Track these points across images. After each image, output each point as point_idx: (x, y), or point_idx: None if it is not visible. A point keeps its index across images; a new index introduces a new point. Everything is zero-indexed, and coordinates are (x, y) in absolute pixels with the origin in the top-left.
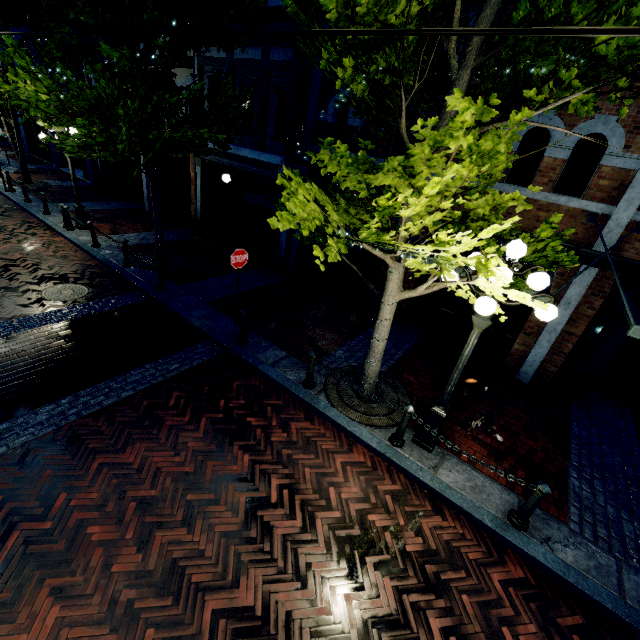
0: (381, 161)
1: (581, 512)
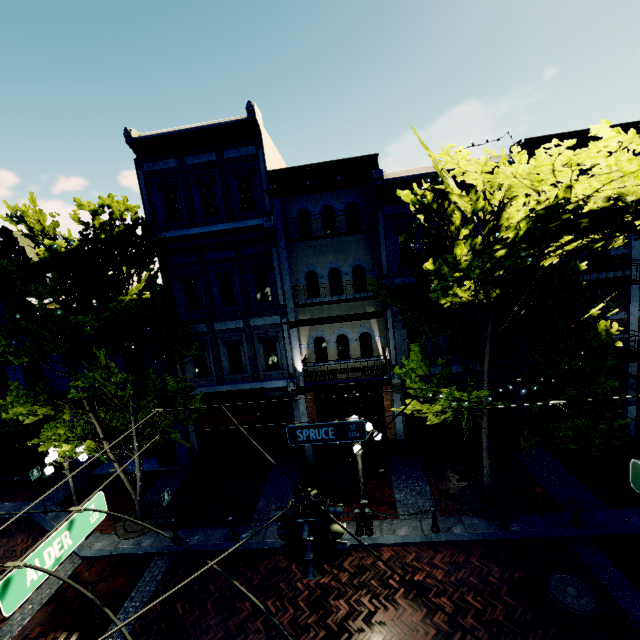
0: None
1: None
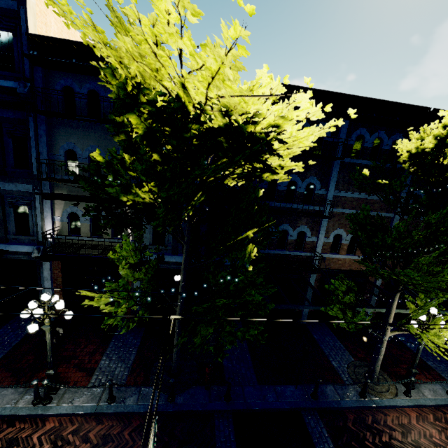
0: (293, 253)
1: (443, 374)
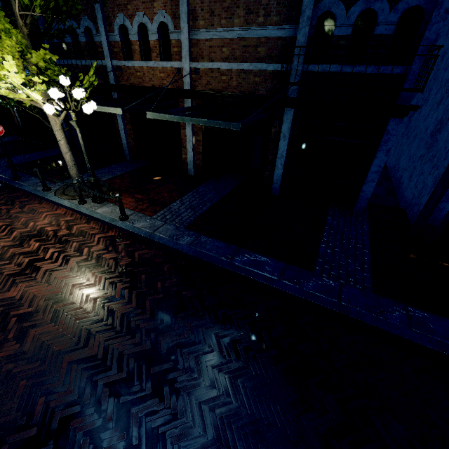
0: (88, 62)
1: (165, 212)
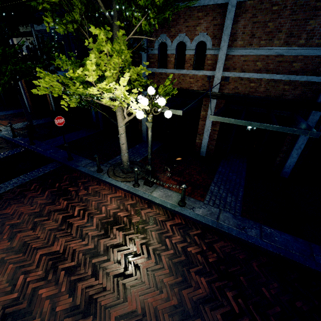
0: None
1: (211, 197)
